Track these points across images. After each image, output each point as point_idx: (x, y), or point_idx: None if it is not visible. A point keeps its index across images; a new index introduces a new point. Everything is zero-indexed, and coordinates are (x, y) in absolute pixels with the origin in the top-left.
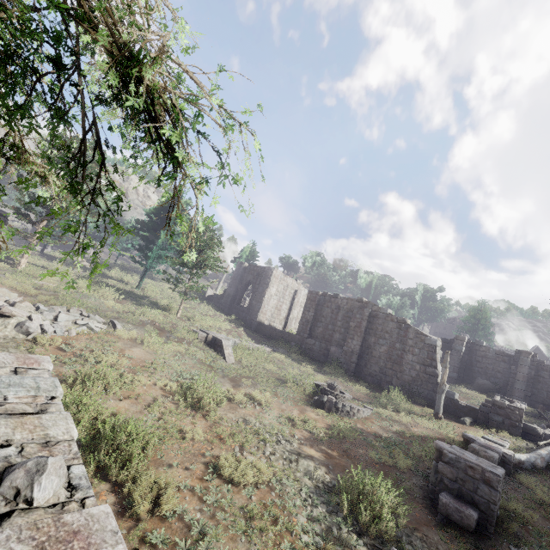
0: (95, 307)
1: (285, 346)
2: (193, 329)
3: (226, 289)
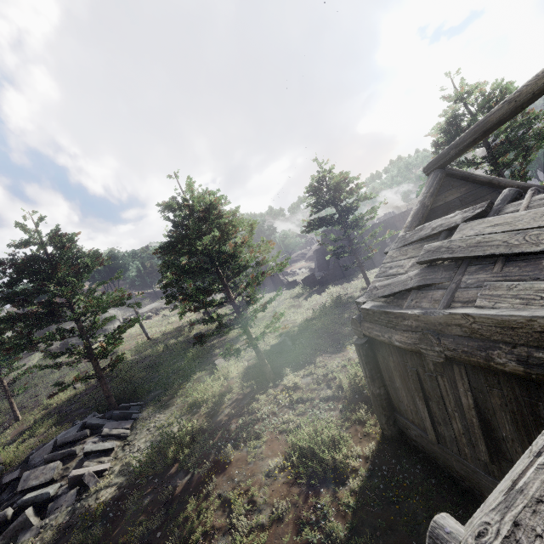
0: None
1: None
2: None
3: (333, 260)
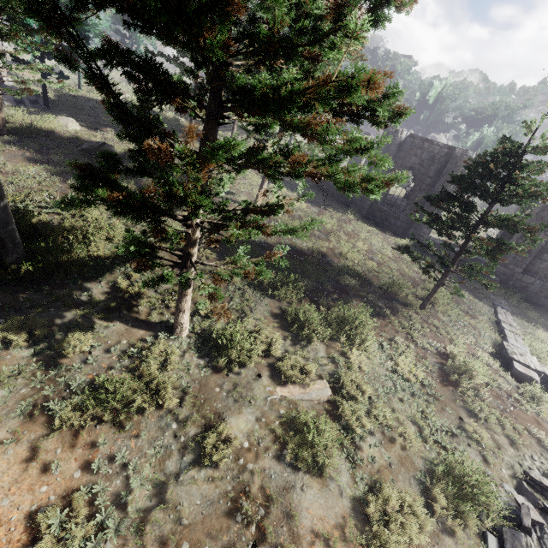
0: (424, 410)
1: (501, 292)
2: (518, 369)
3: None
